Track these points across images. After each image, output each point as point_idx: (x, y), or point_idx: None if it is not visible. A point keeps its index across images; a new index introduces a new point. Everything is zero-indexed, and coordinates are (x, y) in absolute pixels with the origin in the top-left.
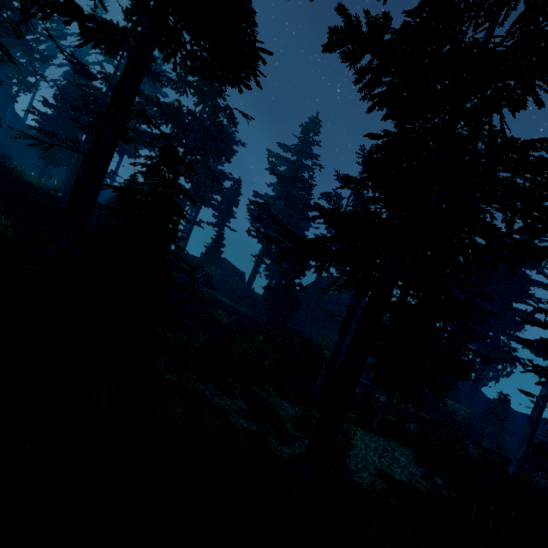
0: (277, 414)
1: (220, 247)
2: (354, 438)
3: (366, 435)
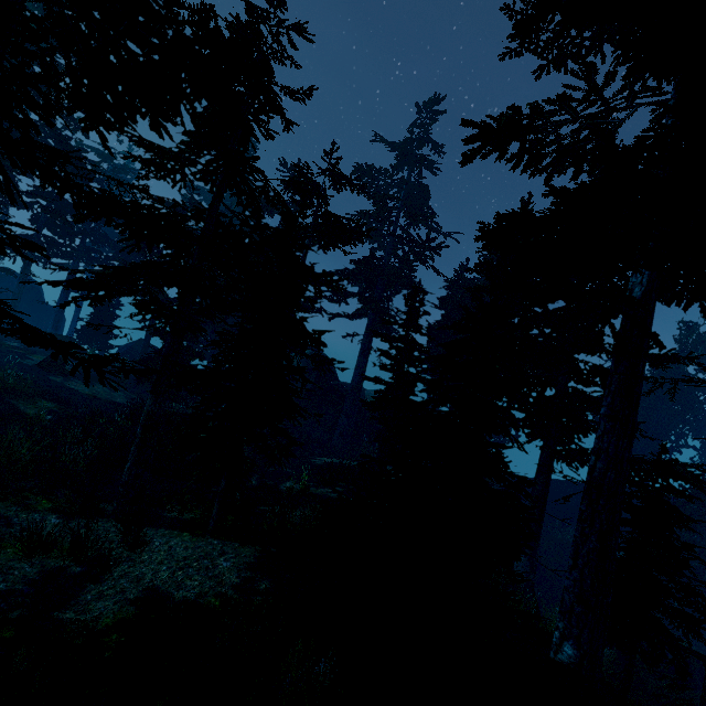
0: (2, 538)
1: (106, 319)
2: (154, 550)
3: (190, 541)
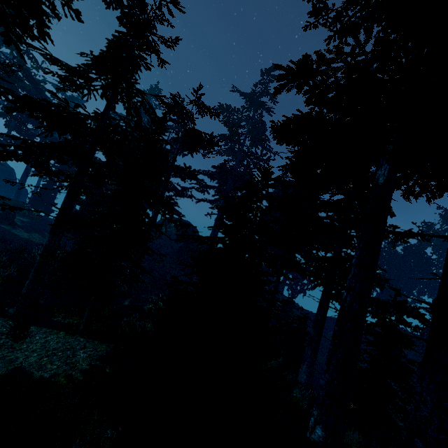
0: None
1: (49, 192)
2: (33, 342)
3: (63, 337)
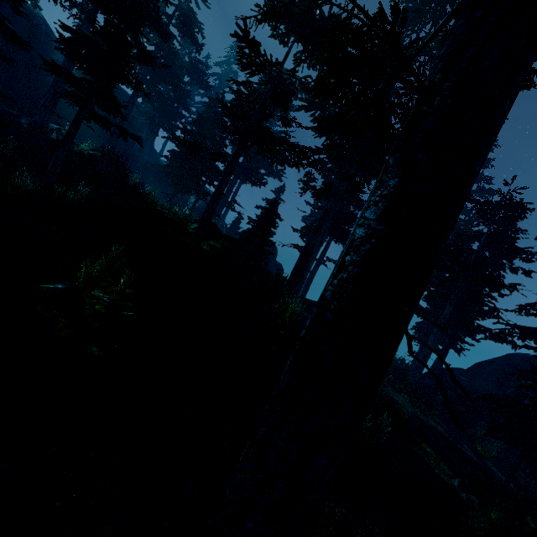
0: None
1: None
2: None
3: None
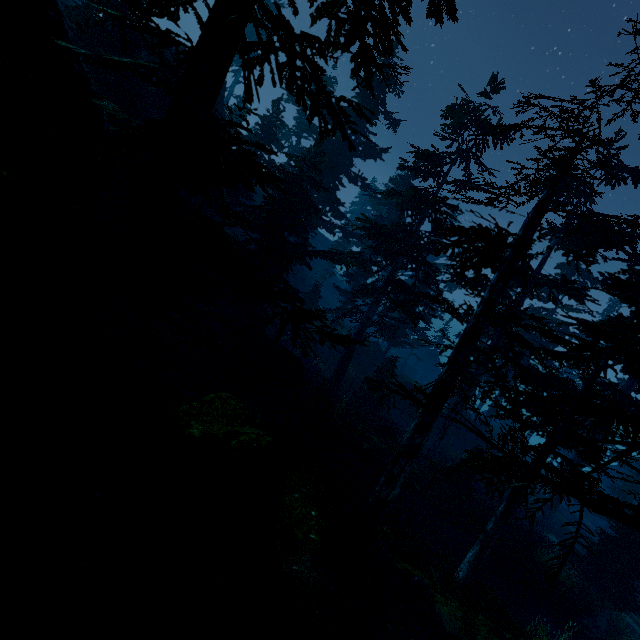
0: None
1: None
2: None
3: None
